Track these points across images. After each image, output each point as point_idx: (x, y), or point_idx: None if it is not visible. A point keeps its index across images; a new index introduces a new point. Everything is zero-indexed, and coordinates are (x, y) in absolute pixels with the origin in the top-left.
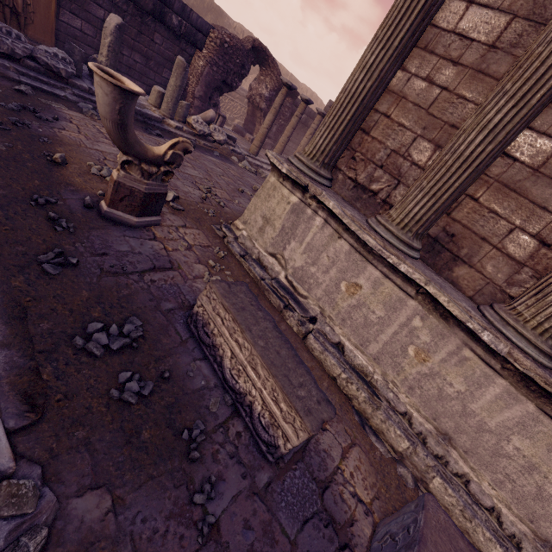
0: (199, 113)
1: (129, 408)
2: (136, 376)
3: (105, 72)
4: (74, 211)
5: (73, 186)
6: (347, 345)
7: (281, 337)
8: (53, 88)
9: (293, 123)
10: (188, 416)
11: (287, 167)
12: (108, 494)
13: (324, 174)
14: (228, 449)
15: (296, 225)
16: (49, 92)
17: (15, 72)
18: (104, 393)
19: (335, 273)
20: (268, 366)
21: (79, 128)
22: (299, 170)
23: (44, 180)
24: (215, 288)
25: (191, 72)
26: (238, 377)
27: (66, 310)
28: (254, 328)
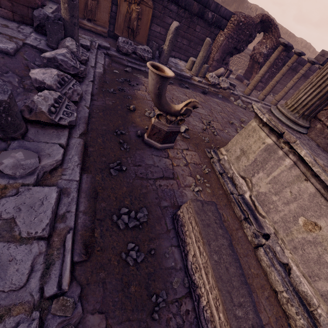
0: (215, 70)
1: (128, 267)
2: (136, 248)
3: (155, 66)
4: (131, 138)
5: (135, 124)
6: (294, 269)
7: (233, 255)
8: (140, 67)
9: (283, 71)
10: (158, 285)
11: (267, 117)
12: (105, 319)
13: (302, 123)
14: (177, 320)
15: (266, 161)
16: (138, 69)
17: (126, 61)
18: (119, 253)
19: (294, 207)
20: (216, 280)
21: (146, 88)
22: (278, 119)
23: (123, 120)
24: (192, 205)
25: (214, 45)
26: (195, 271)
27: (114, 197)
28: (213, 243)
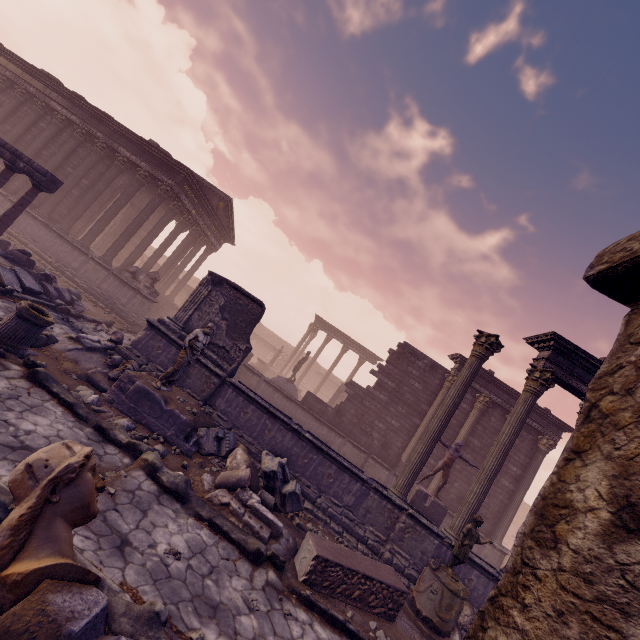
0: None
1: None
2: None
3: None
4: None
5: None
6: None
7: None
8: None
9: None
10: None
11: None
12: None
13: None
14: None
15: None
16: None
17: None
18: None
19: None
20: None
21: None
22: None
23: None
24: None
25: None
26: None
27: None
28: None
